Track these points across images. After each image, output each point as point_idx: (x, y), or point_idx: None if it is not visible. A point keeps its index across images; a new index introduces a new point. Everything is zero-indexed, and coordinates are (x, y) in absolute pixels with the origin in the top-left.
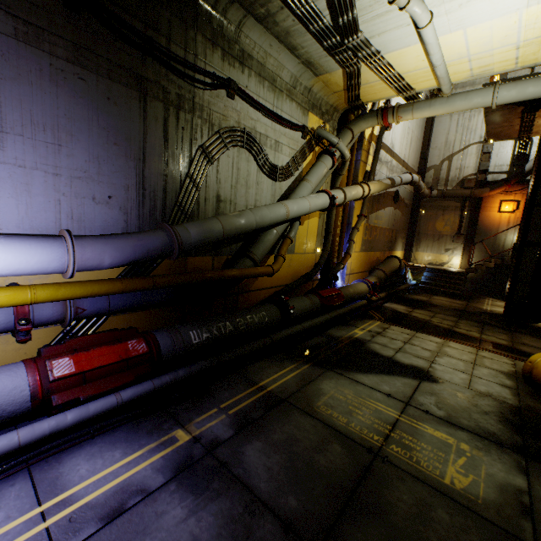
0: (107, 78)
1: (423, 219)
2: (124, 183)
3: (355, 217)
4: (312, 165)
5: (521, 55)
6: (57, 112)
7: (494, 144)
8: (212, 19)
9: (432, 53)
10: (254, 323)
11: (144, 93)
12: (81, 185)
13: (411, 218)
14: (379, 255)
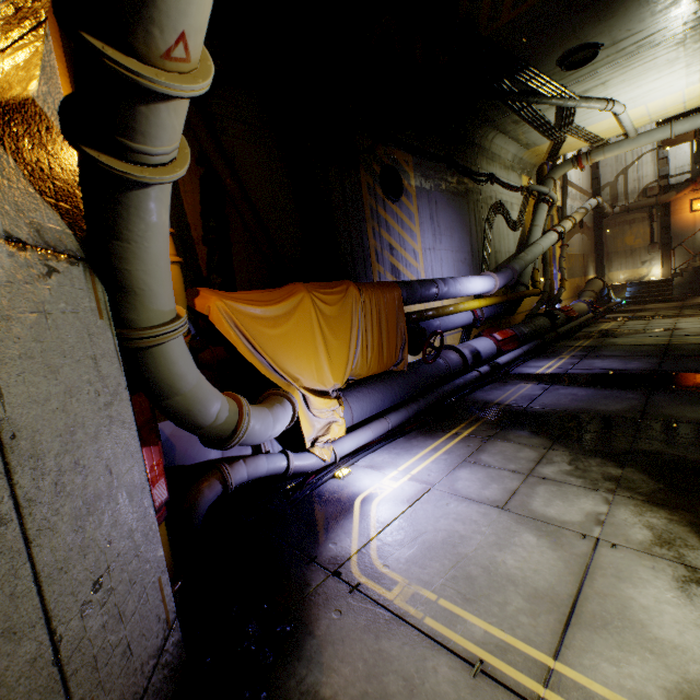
0: (458, 196)
1: (608, 238)
2: (467, 250)
3: (557, 249)
4: (532, 213)
5: (687, 105)
6: (449, 220)
7: (669, 148)
8: (481, 142)
9: (624, 122)
10: (541, 325)
11: (467, 198)
12: (457, 255)
13: (595, 240)
14: (577, 281)
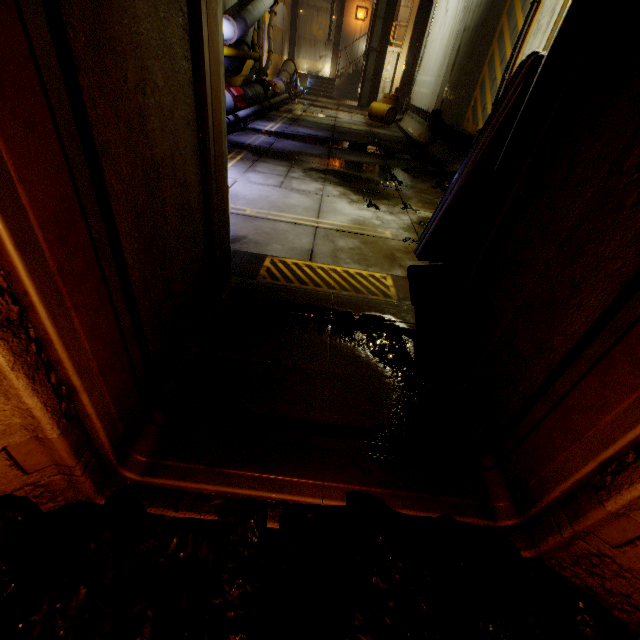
0: None
1: (302, 20)
2: None
3: (267, 14)
4: None
5: None
6: None
7: None
8: None
9: None
10: (259, 93)
11: None
12: None
13: (292, 18)
14: (277, 59)
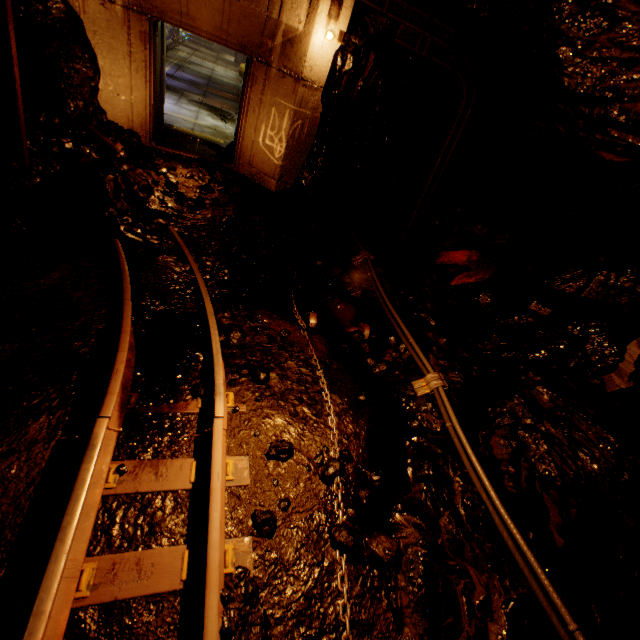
0: None
1: None
2: None
3: None
4: None
5: None
6: None
7: None
8: None
9: None
10: None
11: None
12: None
13: None
14: None
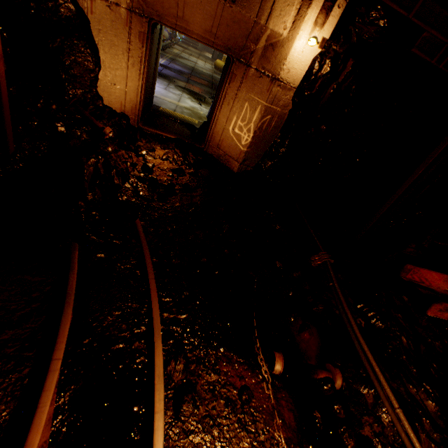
0: None
1: None
2: None
3: None
4: None
5: None
6: None
7: None
8: None
9: None
10: None
11: None
12: None
13: None
14: None
